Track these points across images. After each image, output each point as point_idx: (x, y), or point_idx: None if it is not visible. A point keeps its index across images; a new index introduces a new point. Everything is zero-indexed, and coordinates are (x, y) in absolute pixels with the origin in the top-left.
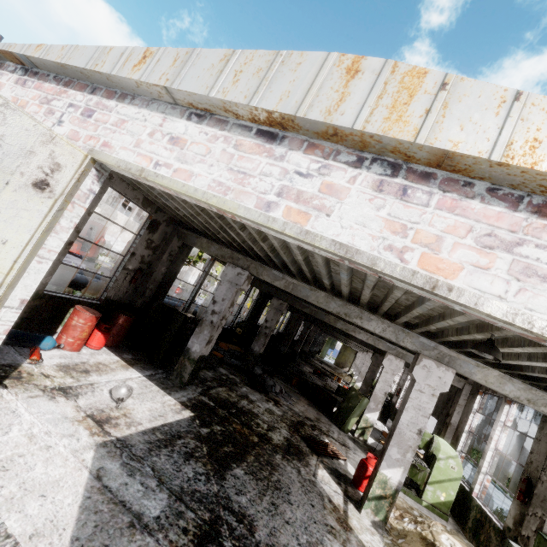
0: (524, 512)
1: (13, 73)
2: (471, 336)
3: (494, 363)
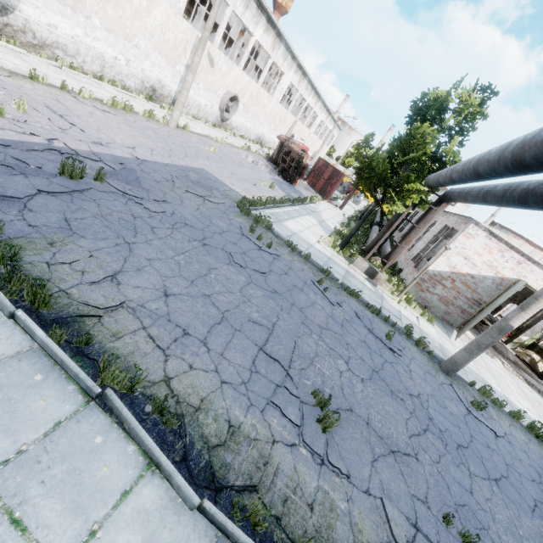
0: None
1: (484, 232)
2: None
3: None
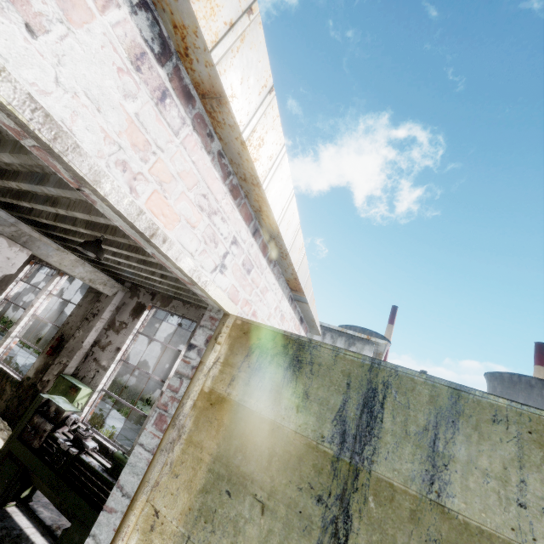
0: (49, 362)
1: None
2: (75, 228)
3: (71, 246)
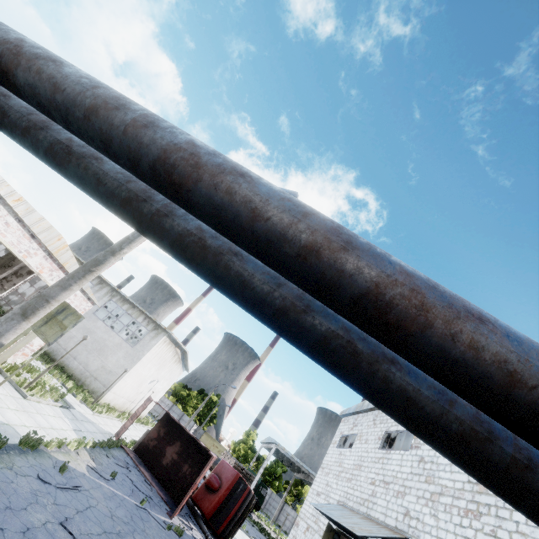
0: None
1: None
2: None
3: None
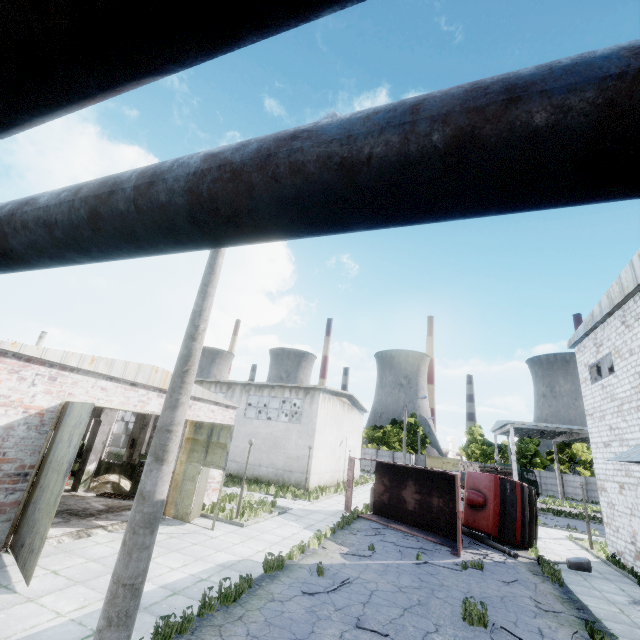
0: (132, 452)
1: None
2: None
3: None
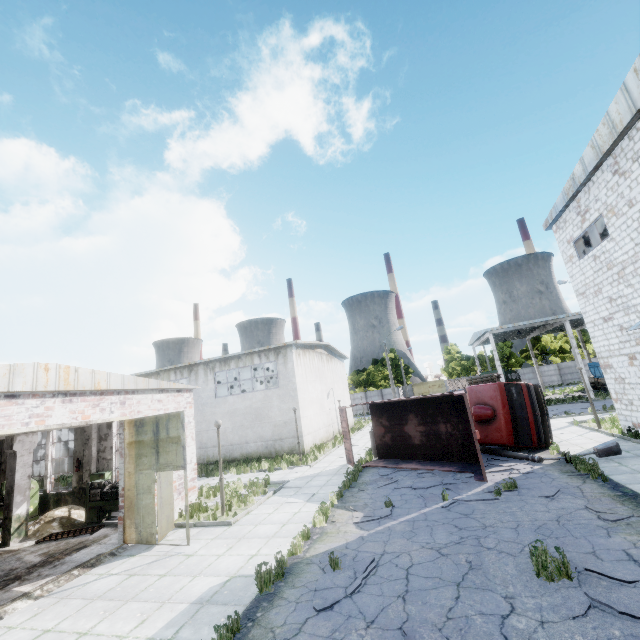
0: (81, 474)
1: None
2: None
3: None
